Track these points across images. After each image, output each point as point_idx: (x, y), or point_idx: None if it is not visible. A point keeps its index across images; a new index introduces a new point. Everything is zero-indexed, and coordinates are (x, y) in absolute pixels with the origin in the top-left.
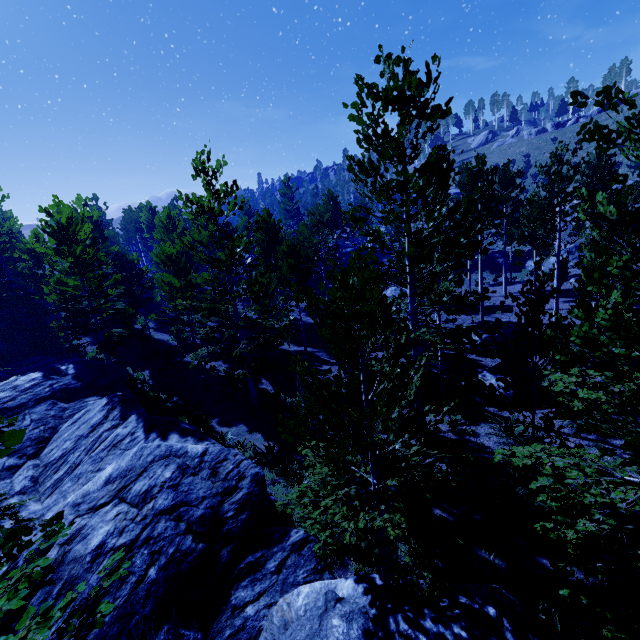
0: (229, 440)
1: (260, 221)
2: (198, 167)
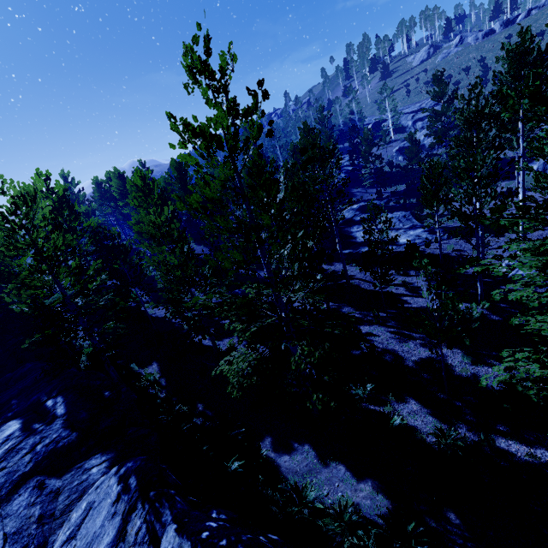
0: (316, 505)
1: (250, 165)
2: (195, 64)
